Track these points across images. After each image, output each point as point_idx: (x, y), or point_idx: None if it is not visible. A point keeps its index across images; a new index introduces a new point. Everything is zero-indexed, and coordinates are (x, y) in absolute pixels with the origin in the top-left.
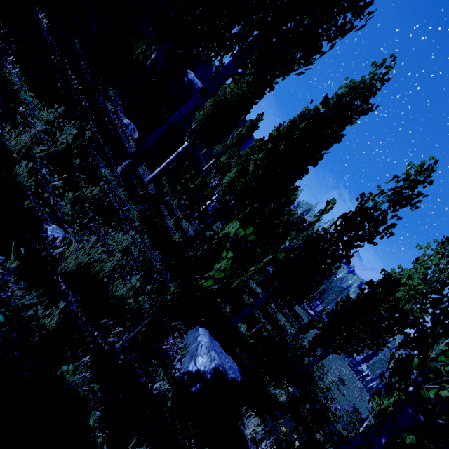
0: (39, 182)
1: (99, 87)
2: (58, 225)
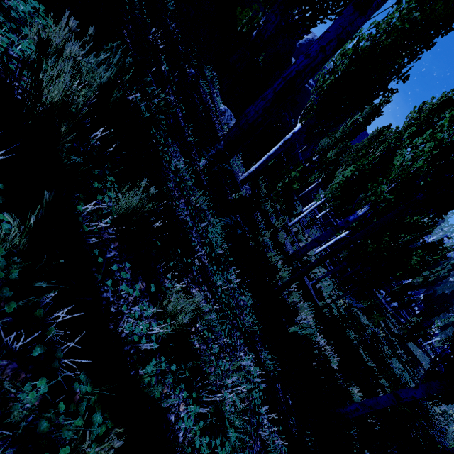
0: None
1: (193, 60)
2: None
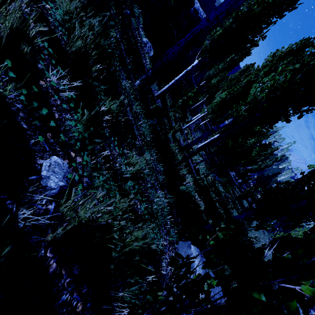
0: (41, 90)
1: (127, 1)
2: (62, 155)
